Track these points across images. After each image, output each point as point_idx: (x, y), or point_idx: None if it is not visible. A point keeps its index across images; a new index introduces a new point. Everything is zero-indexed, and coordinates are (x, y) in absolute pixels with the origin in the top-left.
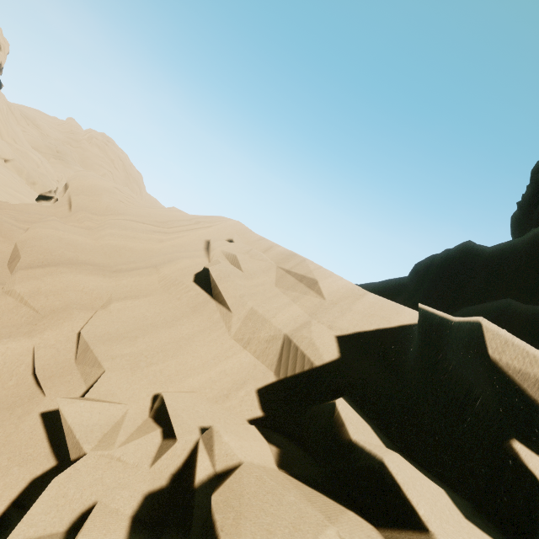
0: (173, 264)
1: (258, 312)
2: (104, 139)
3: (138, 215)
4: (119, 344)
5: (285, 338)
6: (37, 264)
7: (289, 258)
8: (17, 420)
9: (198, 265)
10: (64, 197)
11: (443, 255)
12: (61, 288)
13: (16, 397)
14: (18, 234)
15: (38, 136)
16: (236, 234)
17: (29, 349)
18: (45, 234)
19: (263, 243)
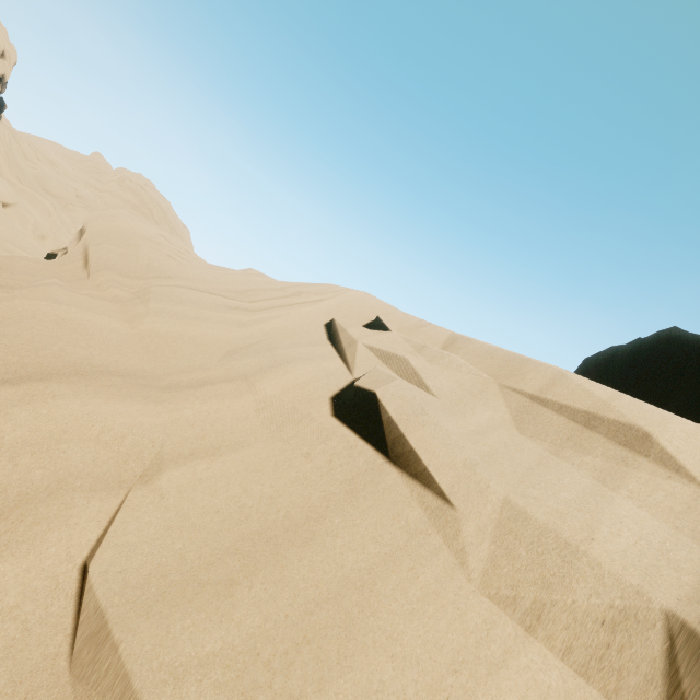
0: (280, 374)
1: (532, 517)
2: (141, 181)
3: (199, 279)
4: (188, 611)
5: (676, 629)
6: (2, 377)
7: (517, 368)
8: None
9: (331, 377)
10: (77, 248)
11: (633, 347)
12: (49, 434)
13: None
14: None
15: (52, 174)
16: (381, 315)
17: None
18: (29, 311)
19: (432, 333)
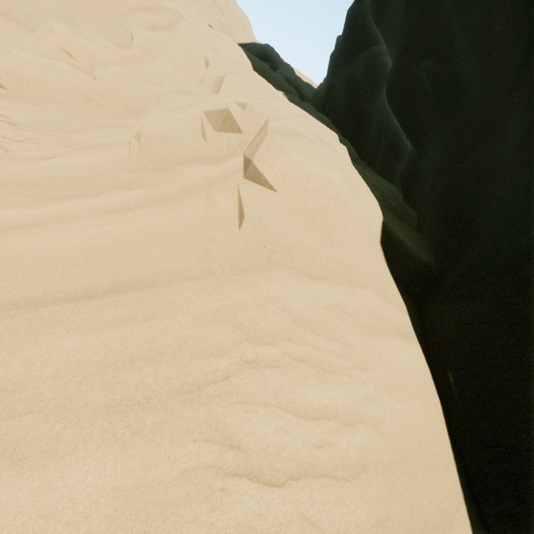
0: None
1: None
2: None
3: None
4: None
5: None
6: None
7: None
8: None
9: None
10: None
11: None
12: None
13: None
14: None
15: None
16: None
17: None
18: None
19: None
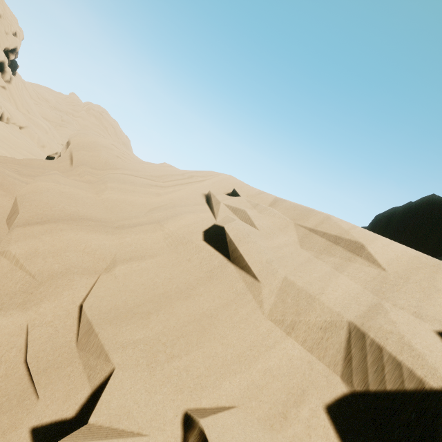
0: (177, 220)
1: (296, 285)
2: (100, 110)
3: (134, 169)
4: (128, 323)
5: (352, 328)
6: (35, 221)
7: (306, 215)
8: (0, 438)
9: (204, 221)
10: (66, 153)
11: (406, 208)
12: (60, 248)
13: (3, 397)
14: (20, 188)
15: (47, 107)
16: (236, 188)
17: (22, 327)
18: (45, 188)
19: (264, 197)
